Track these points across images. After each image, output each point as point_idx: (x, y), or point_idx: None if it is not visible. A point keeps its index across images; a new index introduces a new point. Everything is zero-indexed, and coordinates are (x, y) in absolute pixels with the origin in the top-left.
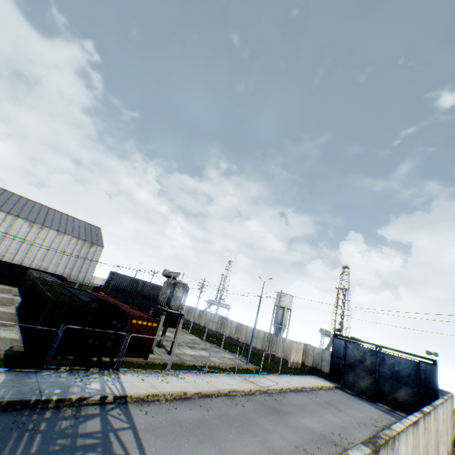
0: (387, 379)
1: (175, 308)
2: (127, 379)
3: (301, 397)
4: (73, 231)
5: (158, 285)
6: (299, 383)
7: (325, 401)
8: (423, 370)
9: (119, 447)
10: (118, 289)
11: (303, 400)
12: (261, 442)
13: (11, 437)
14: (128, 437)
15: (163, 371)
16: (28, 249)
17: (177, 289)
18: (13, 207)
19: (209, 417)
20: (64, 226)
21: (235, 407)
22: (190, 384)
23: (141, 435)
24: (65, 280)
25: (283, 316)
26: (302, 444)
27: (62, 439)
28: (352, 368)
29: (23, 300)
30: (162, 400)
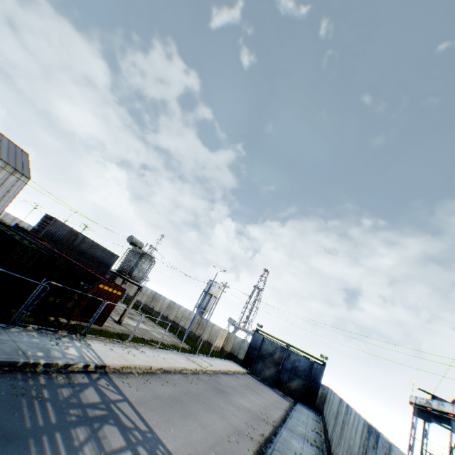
0: (288, 371)
1: (137, 279)
2: (98, 348)
3: (230, 379)
4: None
5: (99, 244)
6: (225, 366)
7: (246, 384)
8: (315, 368)
9: (127, 420)
10: (52, 237)
11: (233, 382)
12: (224, 418)
13: (23, 405)
14: (128, 410)
15: (124, 342)
16: None
17: (144, 261)
18: None
19: (179, 393)
20: None
21: (192, 385)
22: (151, 359)
23: (138, 408)
24: None
25: (208, 302)
26: (248, 421)
27: (73, 409)
28: (263, 359)
29: None
30: (135, 373)
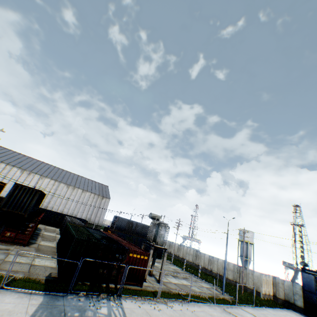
0: None
1: (160, 243)
2: (127, 305)
3: None
4: (91, 189)
5: (146, 225)
6: None
7: None
8: None
9: None
10: (119, 228)
11: None
12: None
13: None
14: None
15: (154, 298)
16: (65, 203)
17: (160, 228)
18: (58, 176)
19: None
20: (86, 186)
21: None
22: (178, 312)
23: None
24: (86, 222)
25: (247, 250)
26: None
27: None
28: None
29: (60, 237)
30: None
